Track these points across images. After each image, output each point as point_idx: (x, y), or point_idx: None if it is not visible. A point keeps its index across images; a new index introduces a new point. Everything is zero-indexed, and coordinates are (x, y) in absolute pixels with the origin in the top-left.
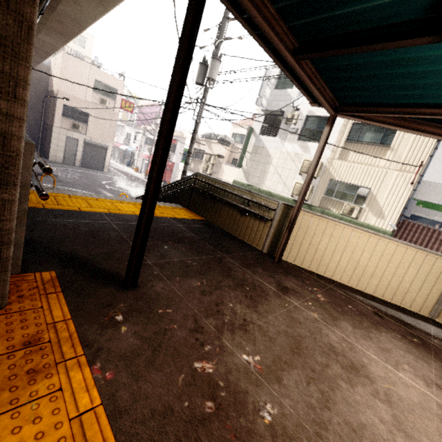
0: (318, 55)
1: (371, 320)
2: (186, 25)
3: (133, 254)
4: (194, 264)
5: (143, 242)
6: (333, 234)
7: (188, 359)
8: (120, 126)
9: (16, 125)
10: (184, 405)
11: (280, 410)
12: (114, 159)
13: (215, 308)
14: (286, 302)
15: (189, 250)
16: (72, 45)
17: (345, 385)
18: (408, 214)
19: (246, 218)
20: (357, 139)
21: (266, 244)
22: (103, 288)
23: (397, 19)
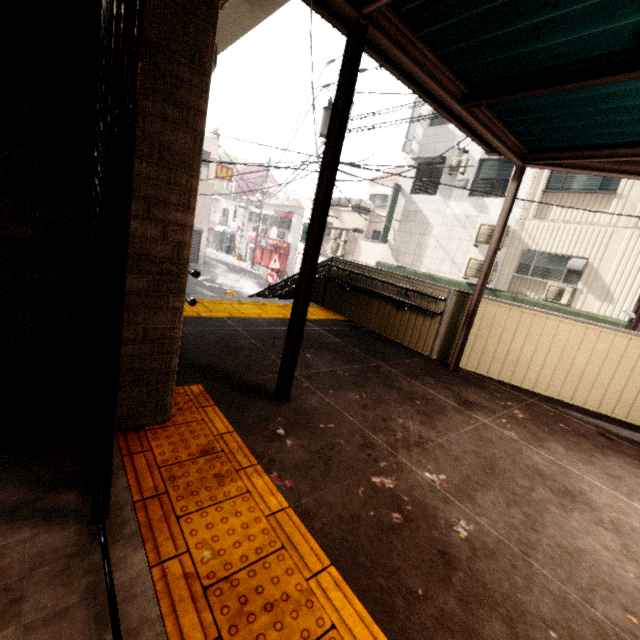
0: (494, 101)
1: (593, 442)
2: (338, 100)
3: (285, 362)
4: (346, 375)
5: (295, 348)
6: (531, 328)
7: (364, 474)
8: (214, 200)
9: (188, 234)
10: (369, 514)
11: (477, 527)
12: (208, 245)
13: (383, 424)
14: (471, 419)
15: (336, 358)
16: None
17: (557, 510)
18: None
19: (405, 314)
20: (562, 187)
21: (435, 347)
22: (254, 401)
23: (597, 53)
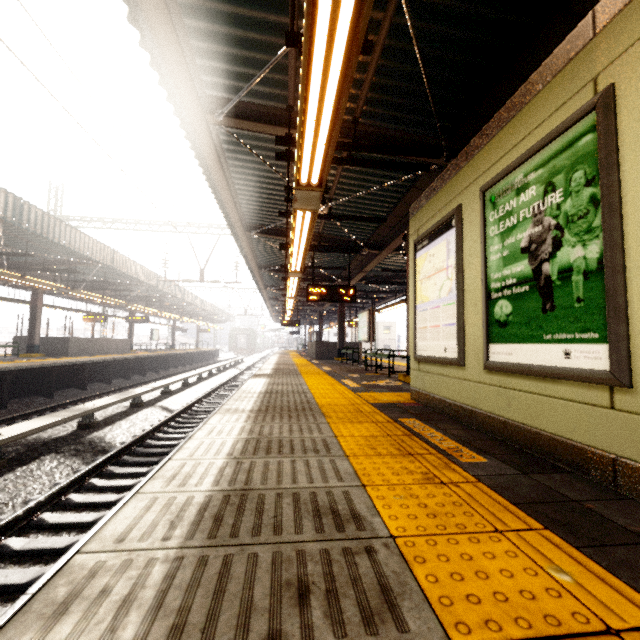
0: None
1: None
2: None
3: None
4: None
5: None
6: None
7: None
8: None
9: None
10: None
11: None
12: None
13: None
14: None
15: None
16: (382, 335)
17: None
18: None
19: None
20: None
21: None
22: None
23: None
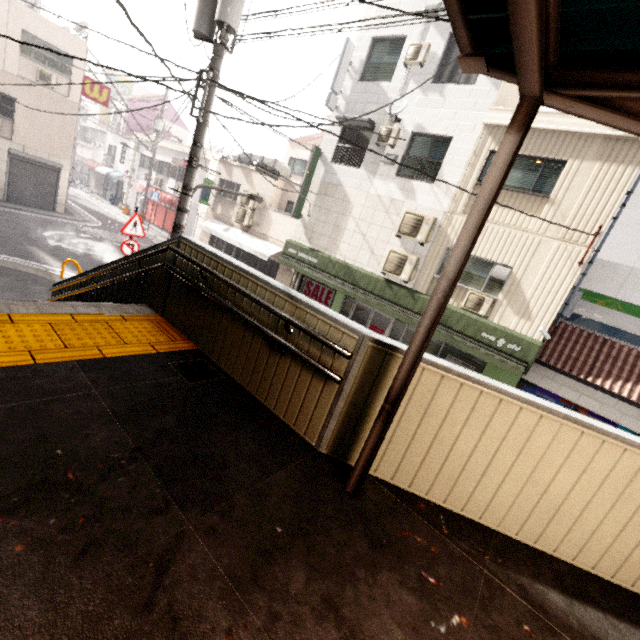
0: None
1: None
2: None
3: None
4: None
5: None
6: (491, 422)
7: None
8: (98, 132)
9: None
10: None
11: None
12: (88, 189)
13: None
14: None
15: (45, 547)
16: None
17: None
18: (568, 313)
19: (283, 361)
20: None
21: (327, 433)
22: None
23: None
